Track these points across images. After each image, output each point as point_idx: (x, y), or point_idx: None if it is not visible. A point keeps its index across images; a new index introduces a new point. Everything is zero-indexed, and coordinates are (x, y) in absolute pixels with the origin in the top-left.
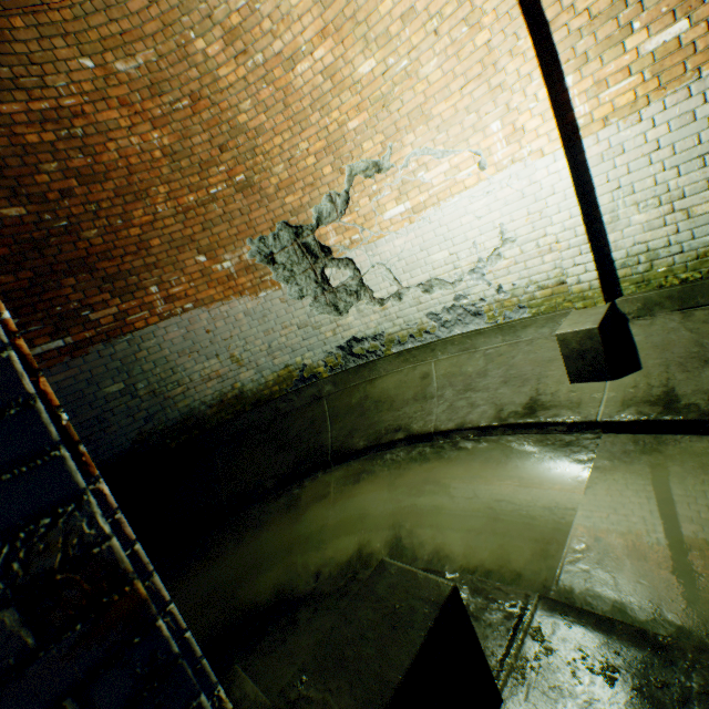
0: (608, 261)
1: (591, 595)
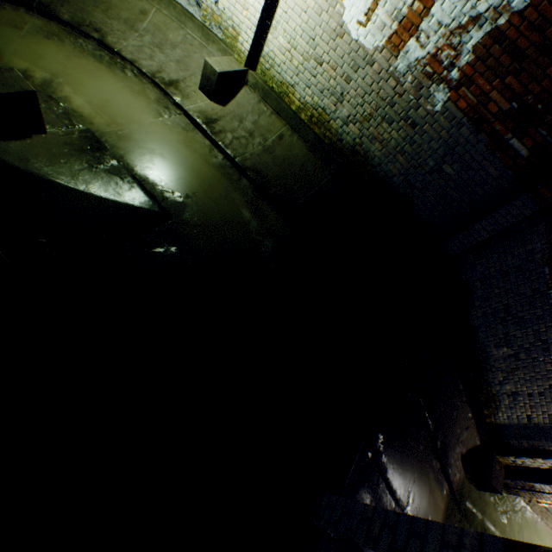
0: (262, 49)
1: (110, 141)
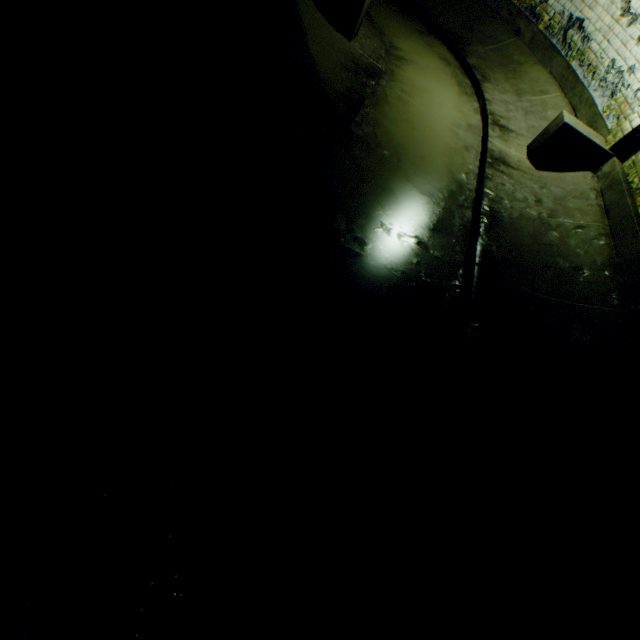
0: None
1: (387, 92)
